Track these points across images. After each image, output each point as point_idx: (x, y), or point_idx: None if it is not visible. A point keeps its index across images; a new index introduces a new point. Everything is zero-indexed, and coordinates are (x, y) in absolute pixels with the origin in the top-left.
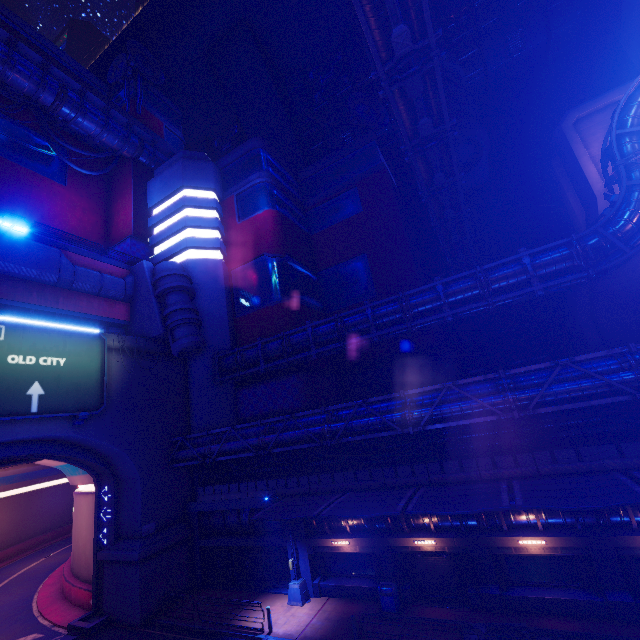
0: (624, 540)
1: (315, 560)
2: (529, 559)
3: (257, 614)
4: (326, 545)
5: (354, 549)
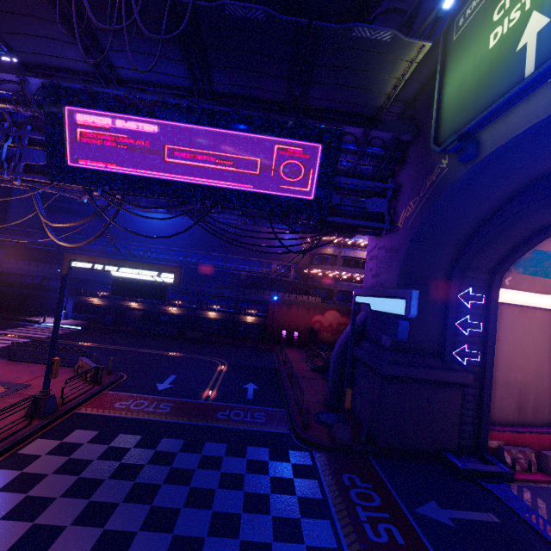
0: (199, 311)
1: (77, 306)
2: (171, 316)
3: (36, 319)
4: (86, 299)
5: (100, 303)
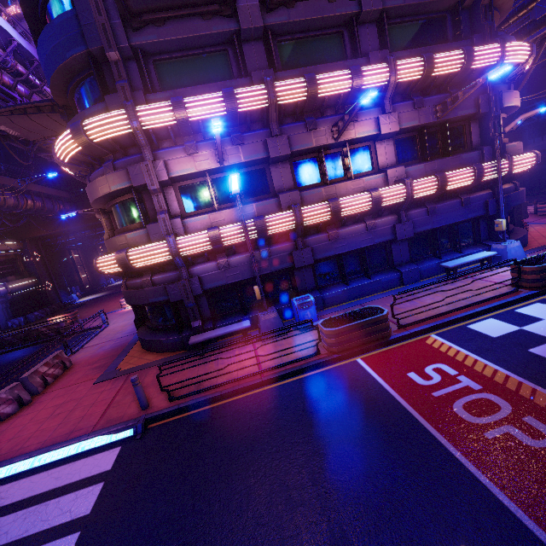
0: None
1: None
2: None
3: None
4: None
5: None
